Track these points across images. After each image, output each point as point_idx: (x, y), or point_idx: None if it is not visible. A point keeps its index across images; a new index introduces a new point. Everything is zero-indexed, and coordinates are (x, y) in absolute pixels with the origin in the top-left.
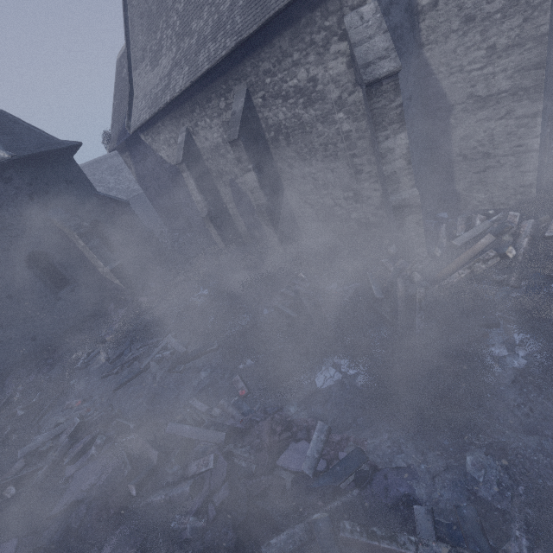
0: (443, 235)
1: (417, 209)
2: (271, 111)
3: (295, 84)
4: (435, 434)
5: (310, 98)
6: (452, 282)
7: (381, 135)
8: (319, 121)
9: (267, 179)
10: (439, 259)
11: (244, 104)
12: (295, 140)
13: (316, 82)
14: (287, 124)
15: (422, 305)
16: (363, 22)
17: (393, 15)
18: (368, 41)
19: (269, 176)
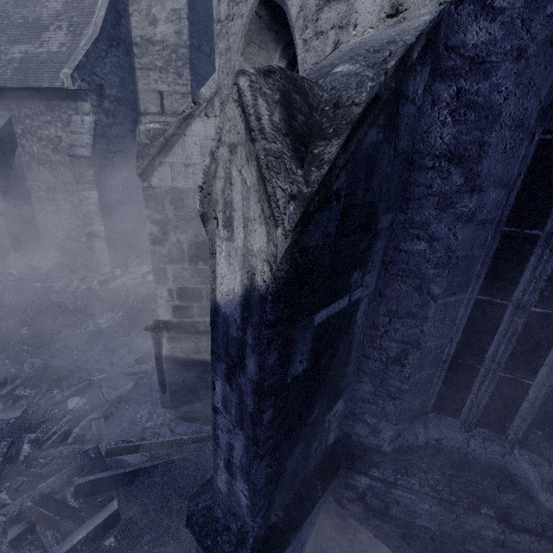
0: (133, 265)
1: (103, 240)
2: (28, 142)
3: (47, 134)
4: (23, 356)
5: (57, 148)
6: (111, 287)
7: (80, 187)
8: (62, 165)
9: (13, 189)
10: (120, 277)
11: (3, 127)
12: (45, 170)
13: (62, 140)
14: (39, 157)
15: (77, 295)
16: (82, 124)
17: (116, 130)
18: (80, 135)
19: (16, 188)
